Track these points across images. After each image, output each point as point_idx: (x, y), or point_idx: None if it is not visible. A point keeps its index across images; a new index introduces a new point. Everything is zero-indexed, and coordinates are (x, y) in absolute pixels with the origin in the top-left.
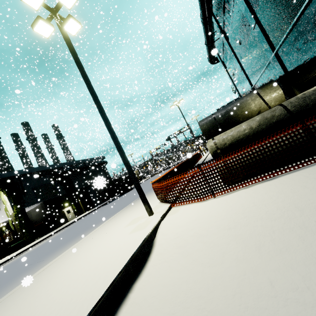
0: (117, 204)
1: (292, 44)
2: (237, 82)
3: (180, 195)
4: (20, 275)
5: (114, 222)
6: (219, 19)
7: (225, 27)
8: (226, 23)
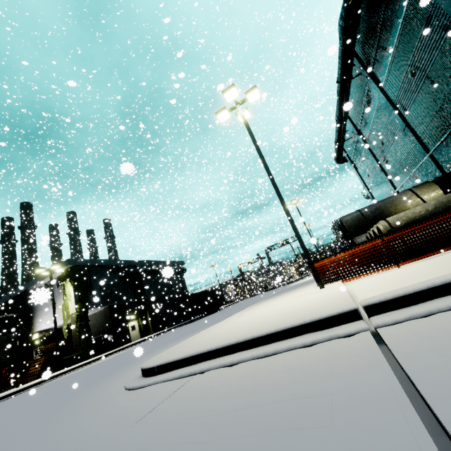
0: (214, 317)
1: (449, 147)
2: (373, 185)
3: (356, 268)
4: (147, 355)
5: (261, 306)
6: (355, 120)
7: (362, 127)
8: (364, 124)
